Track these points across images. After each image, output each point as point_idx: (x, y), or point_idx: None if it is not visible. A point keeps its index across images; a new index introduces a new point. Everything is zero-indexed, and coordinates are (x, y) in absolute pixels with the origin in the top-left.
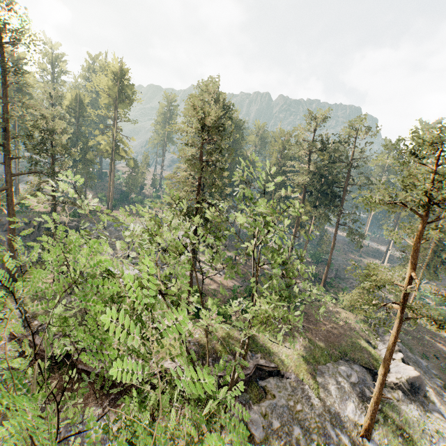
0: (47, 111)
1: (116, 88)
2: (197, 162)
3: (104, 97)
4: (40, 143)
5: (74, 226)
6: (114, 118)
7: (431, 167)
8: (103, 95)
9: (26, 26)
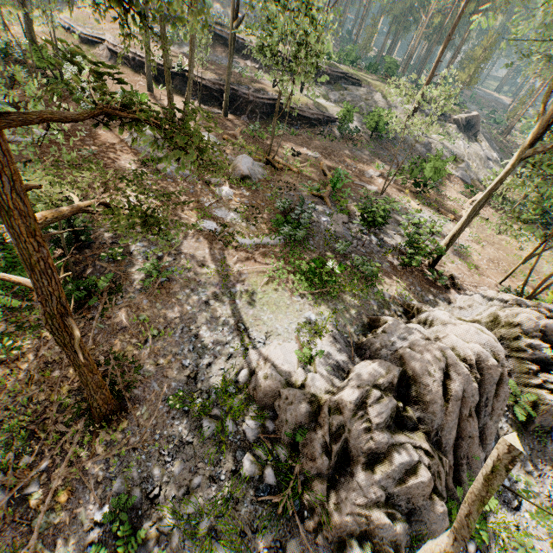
0: None
1: None
2: None
3: None
4: None
5: None
6: None
7: None
8: None
9: None
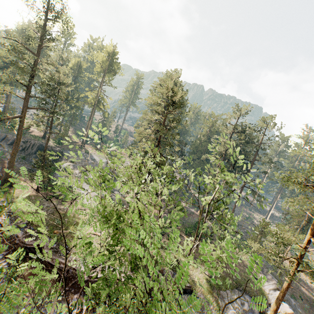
0: (61, 69)
1: (107, 63)
2: (162, 126)
3: (98, 67)
4: (51, 90)
5: (57, 151)
6: (101, 82)
7: None
8: (97, 65)
9: (62, 11)
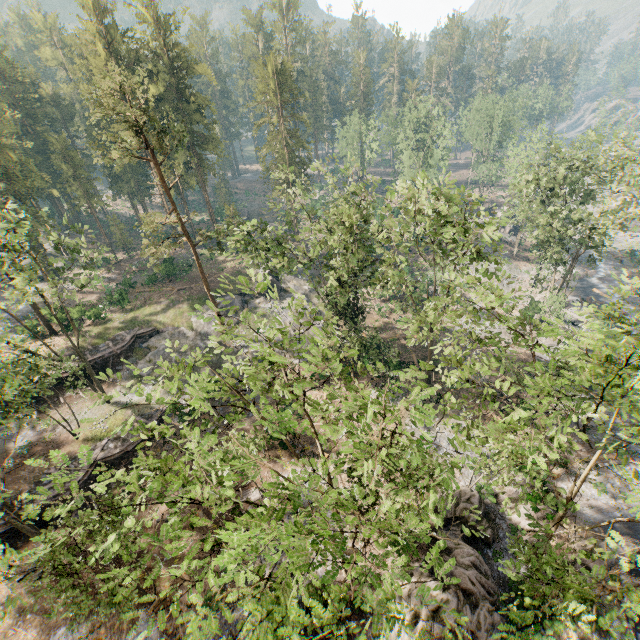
0: None
1: None
2: None
3: None
4: None
5: None
6: None
7: (129, 114)
8: None
9: None
